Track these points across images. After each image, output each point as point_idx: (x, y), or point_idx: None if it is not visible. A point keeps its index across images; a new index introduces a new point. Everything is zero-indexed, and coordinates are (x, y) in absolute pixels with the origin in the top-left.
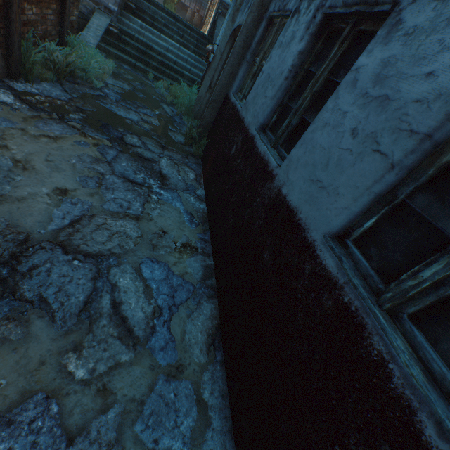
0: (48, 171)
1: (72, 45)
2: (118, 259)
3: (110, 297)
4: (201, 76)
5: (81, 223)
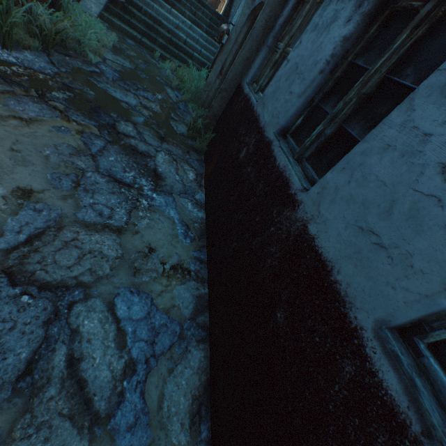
0: (11, 165)
1: (66, 9)
2: (86, 291)
3: (66, 350)
4: (212, 60)
5: (43, 239)
